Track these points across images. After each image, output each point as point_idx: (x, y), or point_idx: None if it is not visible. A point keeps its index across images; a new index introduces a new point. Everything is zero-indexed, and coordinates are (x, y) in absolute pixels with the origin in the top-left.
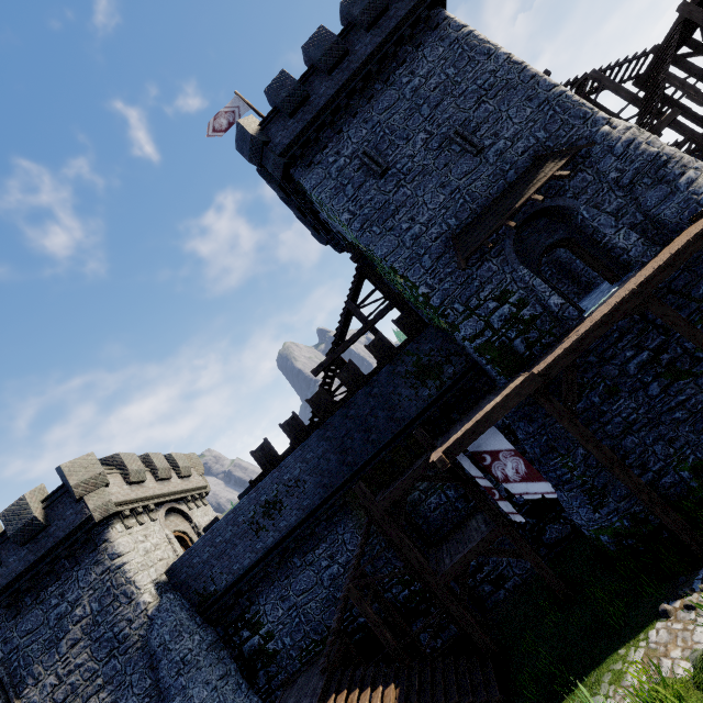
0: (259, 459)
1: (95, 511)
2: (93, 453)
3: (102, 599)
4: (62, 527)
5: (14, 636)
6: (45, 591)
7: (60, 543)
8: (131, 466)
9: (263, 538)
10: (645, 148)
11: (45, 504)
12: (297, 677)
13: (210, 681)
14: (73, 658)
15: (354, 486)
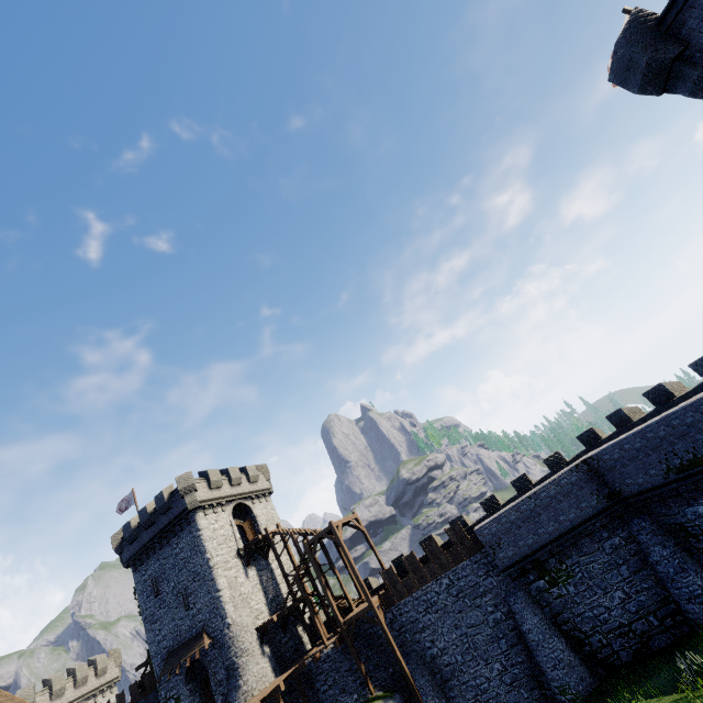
0: None
1: None
2: (33, 687)
3: None
4: None
5: None
6: None
7: None
8: (56, 687)
9: None
10: (232, 655)
11: None
12: None
13: None
14: None
15: None
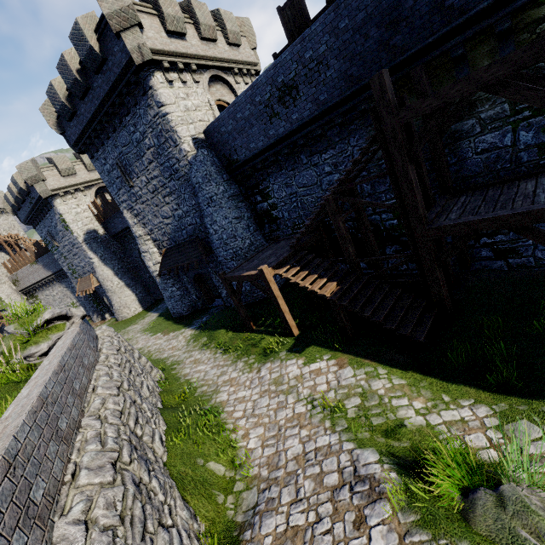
0: (286, 23)
1: (132, 52)
2: None
3: (158, 138)
4: (115, 64)
5: (118, 145)
6: (125, 119)
7: (119, 80)
8: (166, 9)
9: (275, 126)
10: None
11: (97, 35)
12: (282, 239)
13: (227, 217)
14: (151, 171)
15: (374, 76)
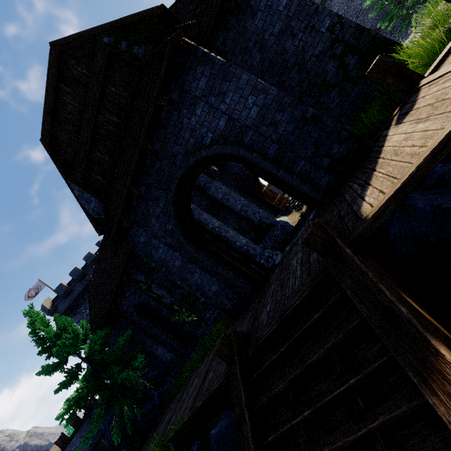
0: (59, 444)
1: None
2: None
3: None
4: None
5: None
6: None
7: None
8: None
9: None
10: None
11: None
12: None
13: None
14: None
15: (100, 442)
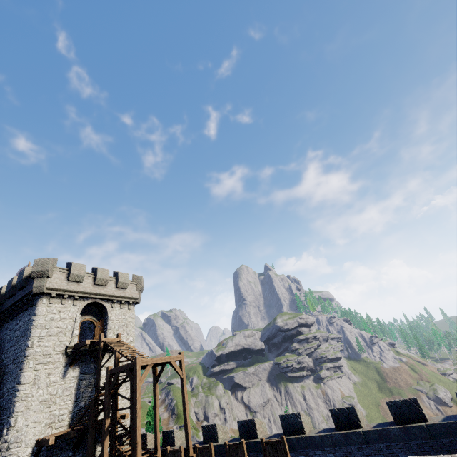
0: None
1: None
2: None
3: None
4: None
5: None
6: None
7: None
8: None
9: None
10: None
11: None
12: None
13: None
14: None
15: None
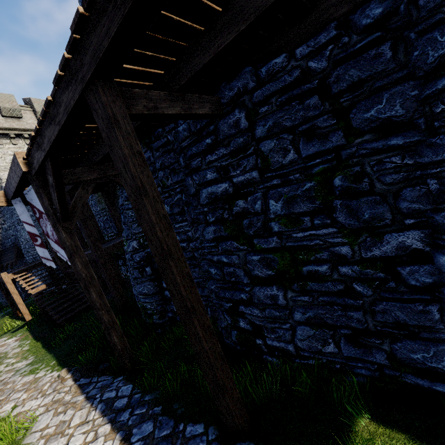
0: None
1: None
2: None
3: None
4: None
5: None
6: None
7: None
8: (3, 104)
9: None
10: None
11: None
12: None
13: None
14: None
15: None
